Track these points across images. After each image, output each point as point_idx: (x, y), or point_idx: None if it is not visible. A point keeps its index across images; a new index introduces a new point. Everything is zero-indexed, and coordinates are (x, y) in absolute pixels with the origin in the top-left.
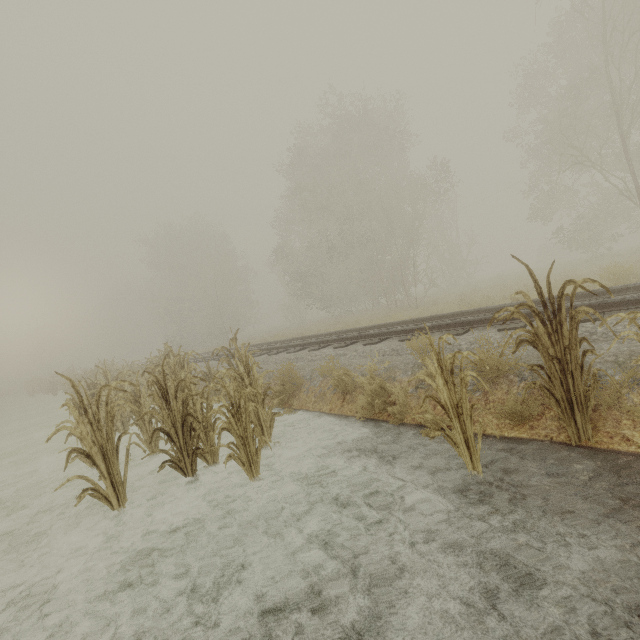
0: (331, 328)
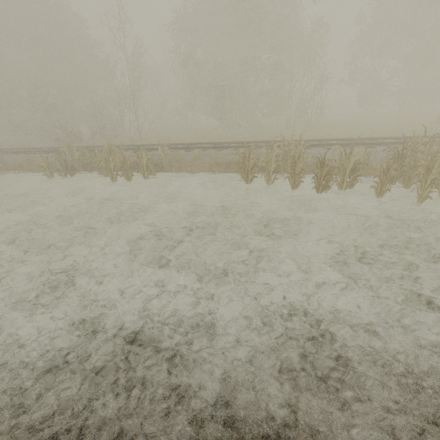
0: (271, 136)
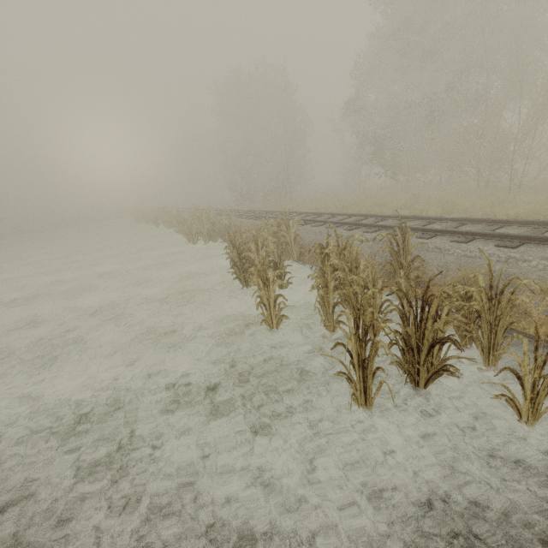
0: (412, 202)
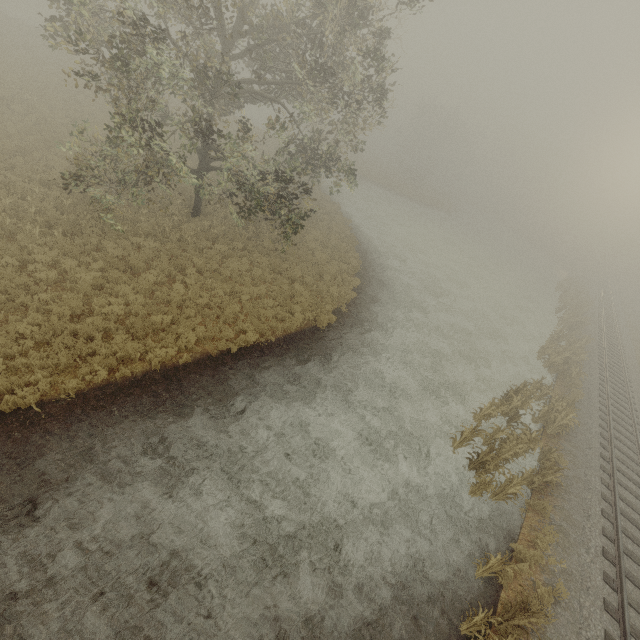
0: None
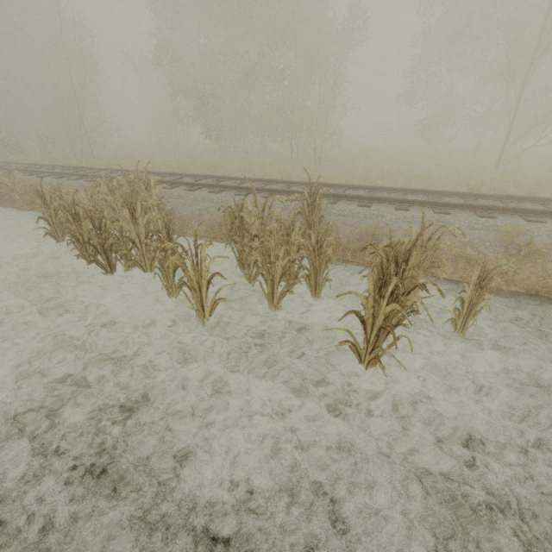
0: (247, 167)
